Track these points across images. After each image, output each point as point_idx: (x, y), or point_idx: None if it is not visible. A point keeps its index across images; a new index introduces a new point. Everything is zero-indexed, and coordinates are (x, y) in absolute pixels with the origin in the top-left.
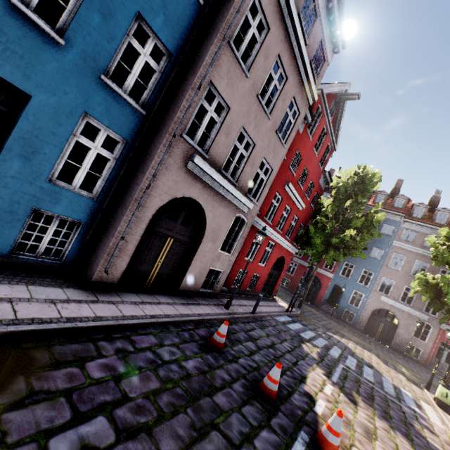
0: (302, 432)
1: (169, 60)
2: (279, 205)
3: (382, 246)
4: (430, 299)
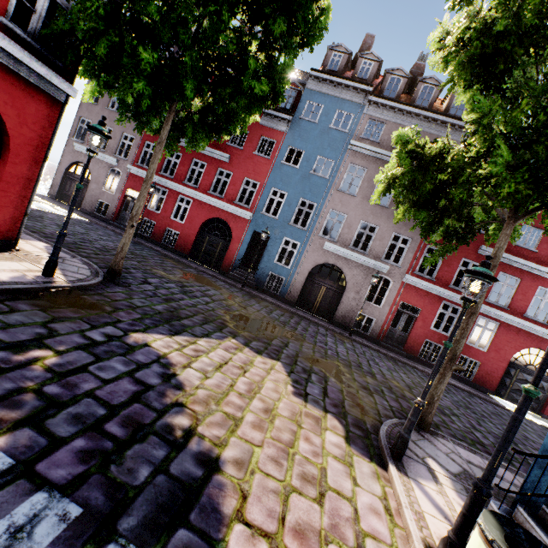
0: None
1: None
2: None
3: (332, 153)
4: (417, 207)
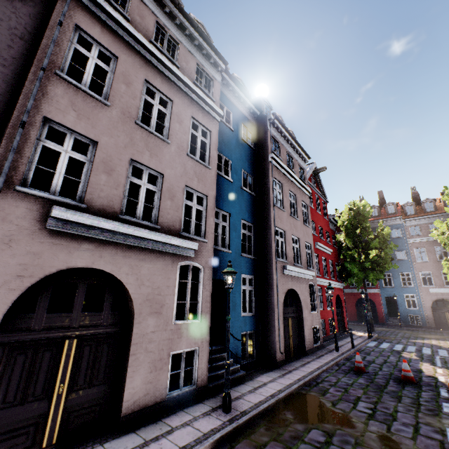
0: (440, 389)
1: (253, 227)
2: (318, 260)
3: (401, 248)
4: None
